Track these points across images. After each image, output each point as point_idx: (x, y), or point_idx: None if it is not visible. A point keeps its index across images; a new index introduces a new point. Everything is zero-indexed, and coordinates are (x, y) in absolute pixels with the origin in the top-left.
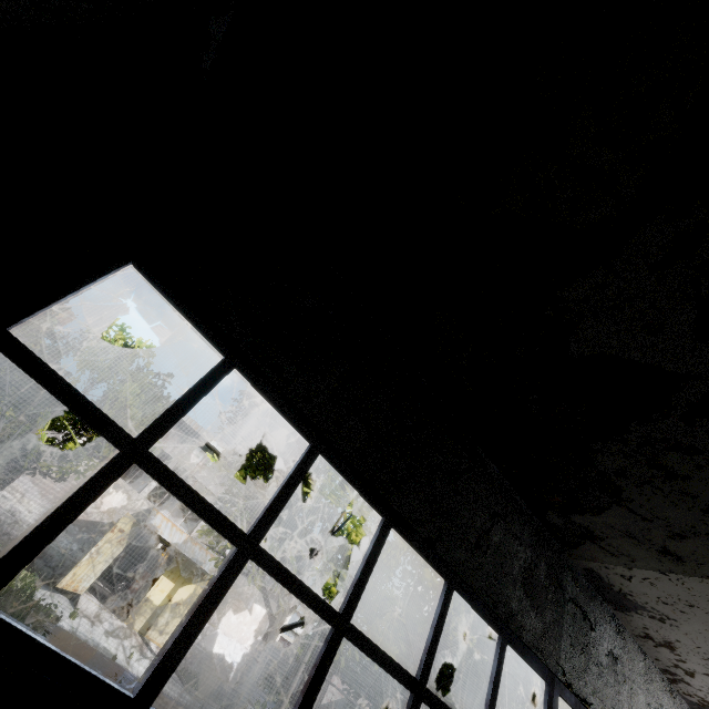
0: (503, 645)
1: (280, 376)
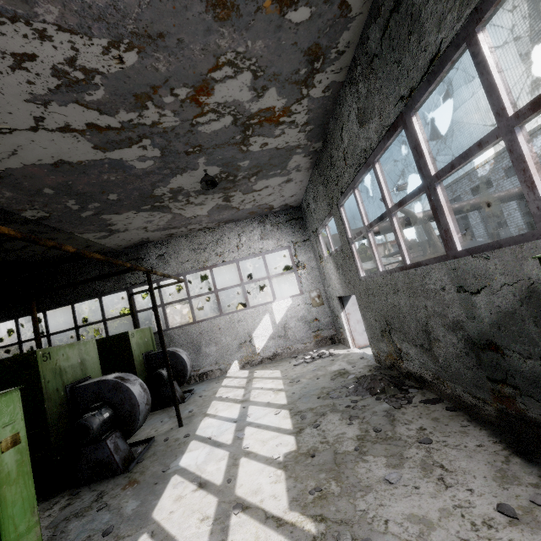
0: (100, 299)
1: None
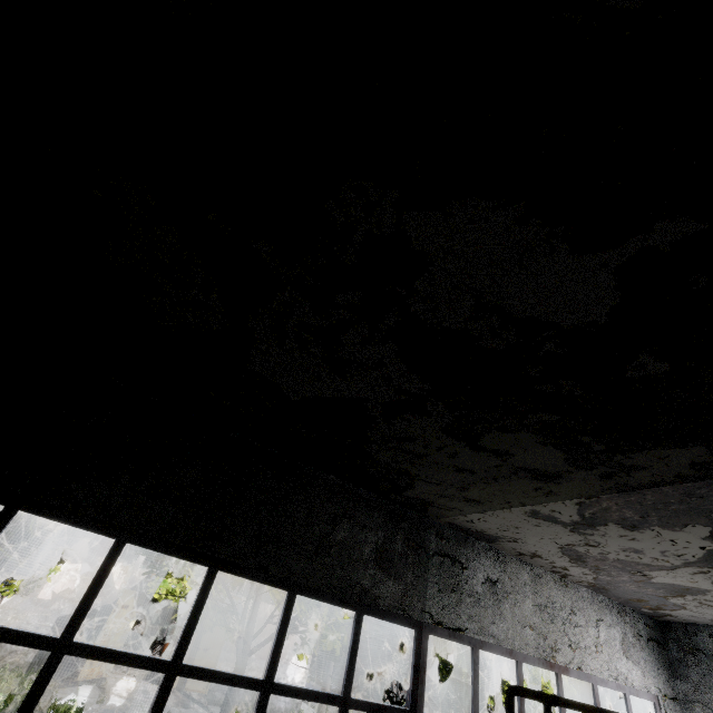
0: (359, 619)
1: (68, 498)
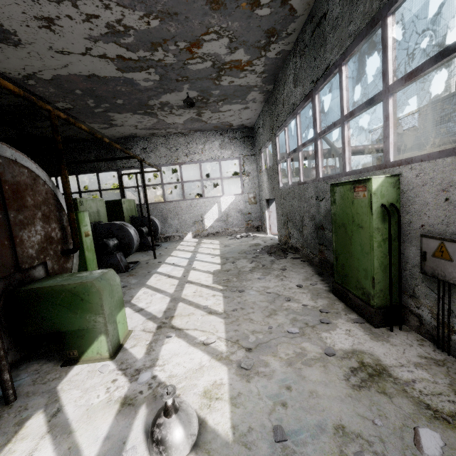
0: (97, 174)
1: None
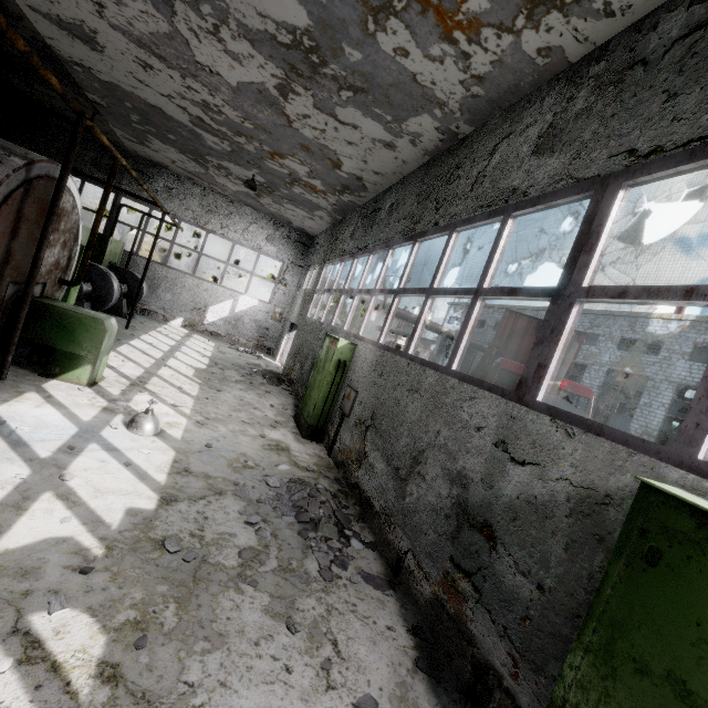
0: (83, 183)
1: None
